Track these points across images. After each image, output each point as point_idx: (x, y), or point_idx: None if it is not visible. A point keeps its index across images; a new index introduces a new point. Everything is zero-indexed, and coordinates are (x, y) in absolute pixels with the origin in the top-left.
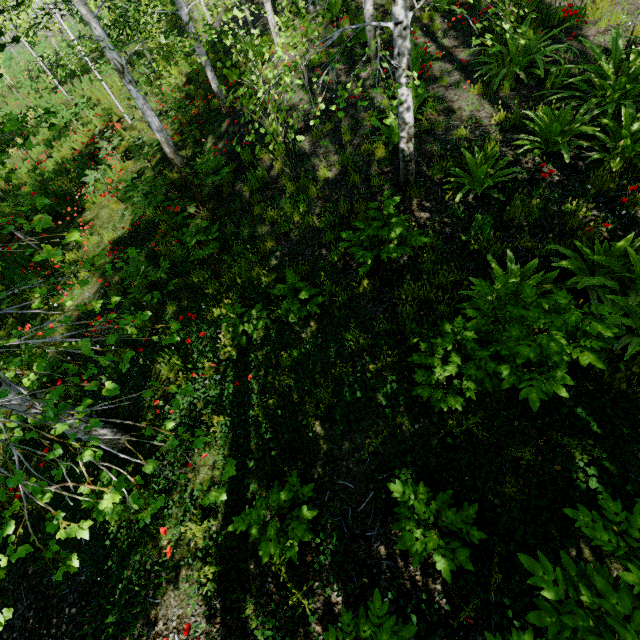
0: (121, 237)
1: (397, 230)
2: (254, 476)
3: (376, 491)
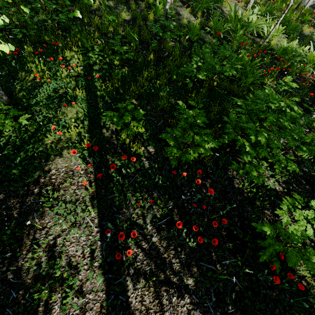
0: None
1: (174, 22)
2: (103, 116)
3: (164, 120)
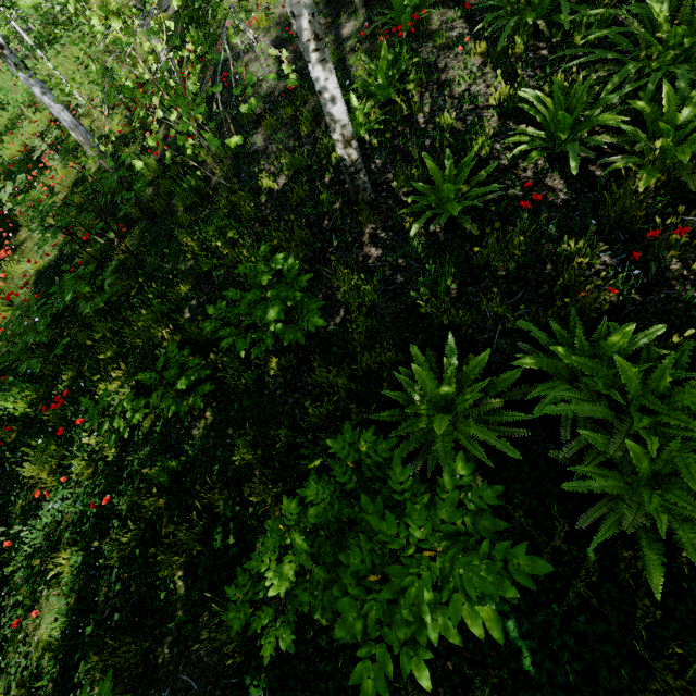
0: (47, 266)
1: (272, 311)
2: (94, 645)
3: None
